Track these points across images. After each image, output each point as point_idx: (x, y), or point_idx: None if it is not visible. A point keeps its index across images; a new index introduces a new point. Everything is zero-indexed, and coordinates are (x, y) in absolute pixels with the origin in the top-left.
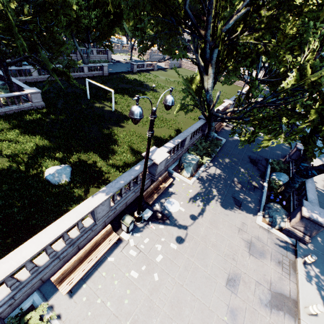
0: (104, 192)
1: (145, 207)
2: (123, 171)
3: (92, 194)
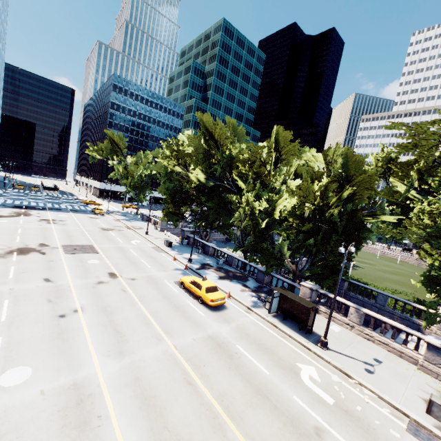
0: None
1: None
2: (408, 313)
3: None
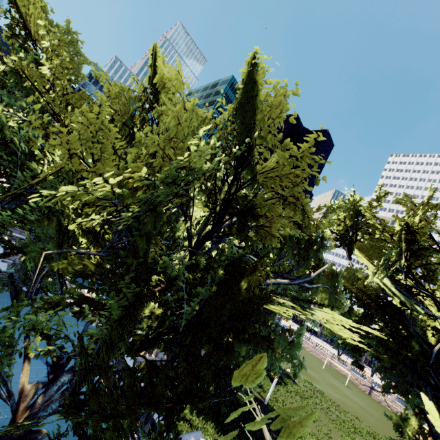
0: None
1: None
2: None
3: None
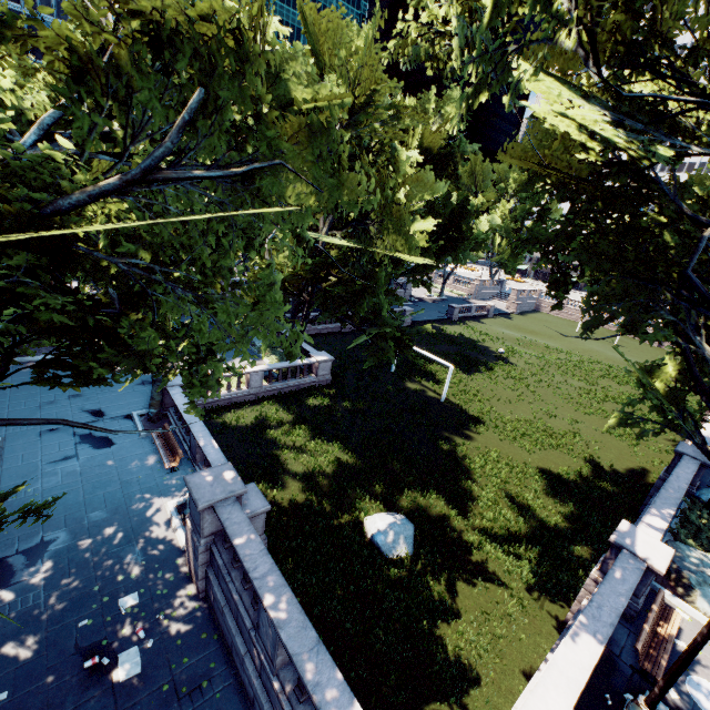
0: (588, 631)
1: (640, 686)
2: (513, 554)
3: (466, 601)
